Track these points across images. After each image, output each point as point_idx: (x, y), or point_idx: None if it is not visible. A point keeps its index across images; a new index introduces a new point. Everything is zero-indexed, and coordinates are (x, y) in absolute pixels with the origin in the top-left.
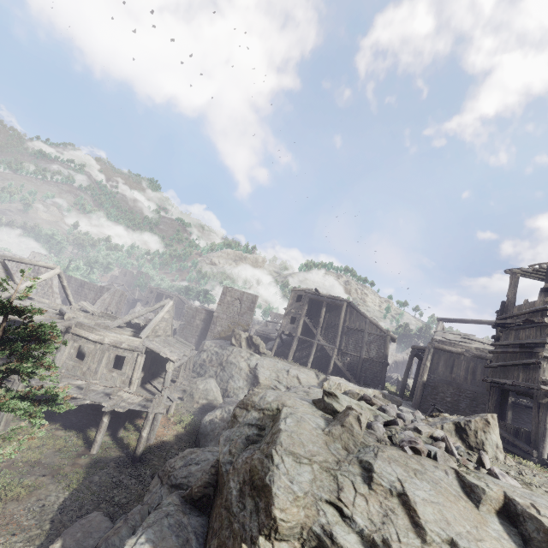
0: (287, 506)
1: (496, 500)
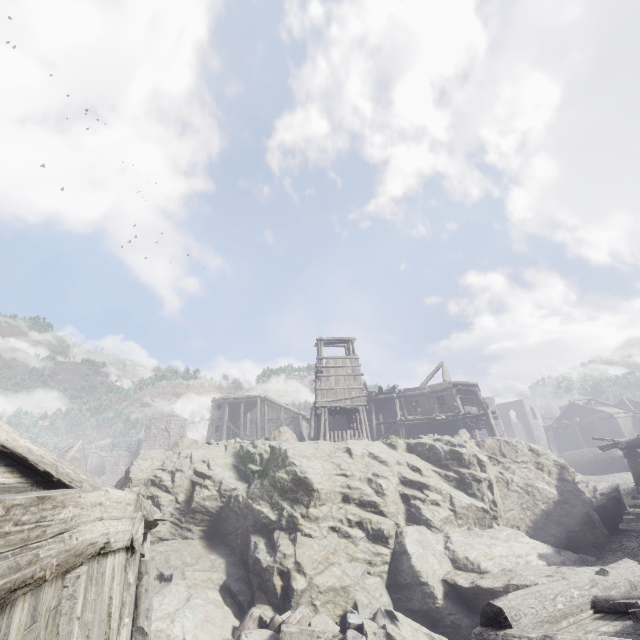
0: (136, 473)
1: (235, 447)
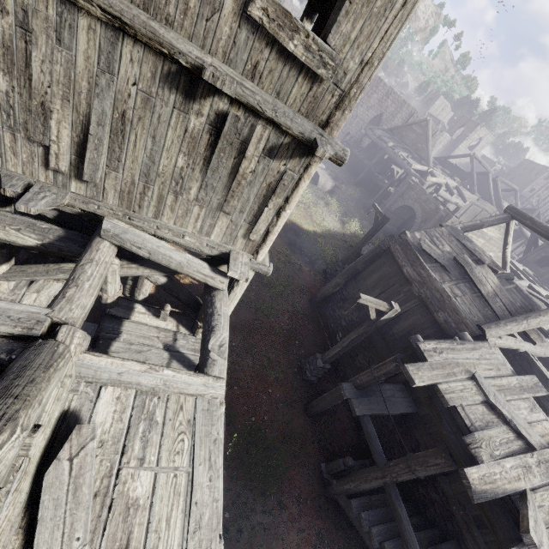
0: None
1: None
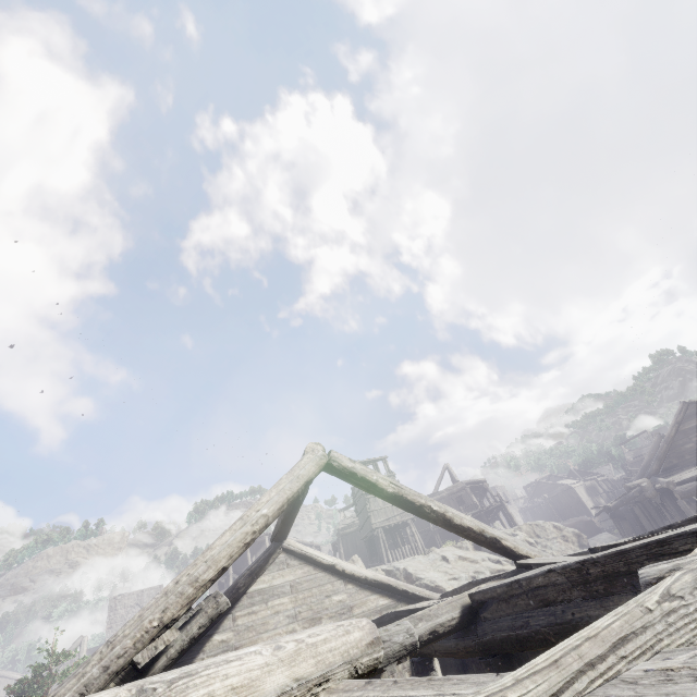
0: None
1: None
